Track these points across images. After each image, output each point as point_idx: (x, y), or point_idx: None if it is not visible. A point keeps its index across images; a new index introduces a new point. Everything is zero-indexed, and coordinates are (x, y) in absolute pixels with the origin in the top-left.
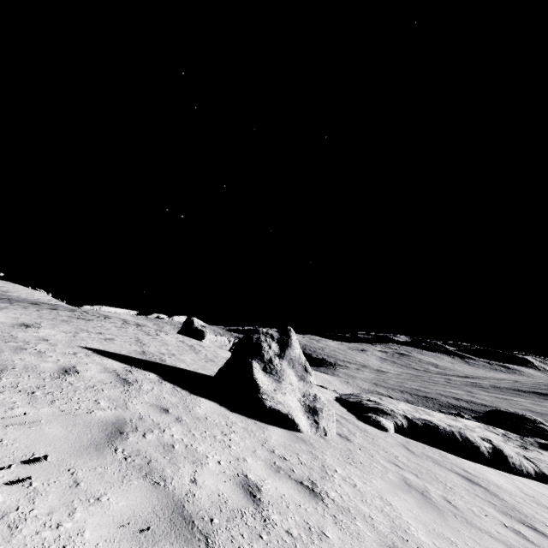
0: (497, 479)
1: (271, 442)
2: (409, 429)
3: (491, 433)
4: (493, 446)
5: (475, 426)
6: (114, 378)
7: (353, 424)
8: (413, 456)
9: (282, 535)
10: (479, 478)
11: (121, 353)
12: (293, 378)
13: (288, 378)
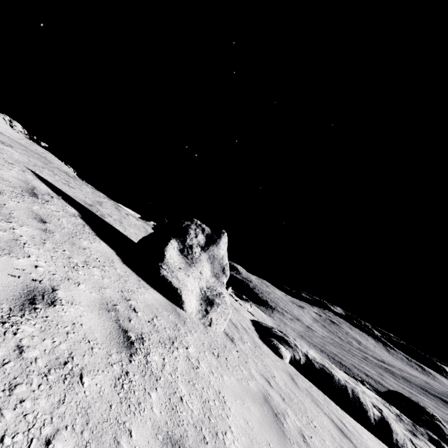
0: (373, 444)
1: (137, 296)
2: (305, 367)
3: (385, 408)
4: (382, 416)
5: (373, 397)
6: (24, 186)
7: (250, 337)
8: (294, 386)
9: (4, 345)
10: (353, 434)
11: (65, 191)
12: (206, 271)
13: (200, 267)
